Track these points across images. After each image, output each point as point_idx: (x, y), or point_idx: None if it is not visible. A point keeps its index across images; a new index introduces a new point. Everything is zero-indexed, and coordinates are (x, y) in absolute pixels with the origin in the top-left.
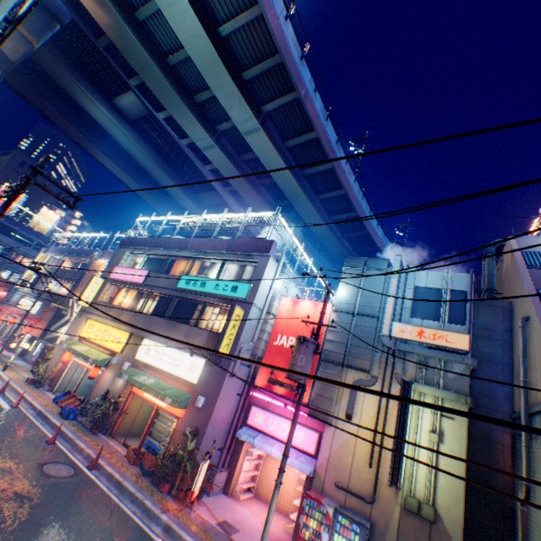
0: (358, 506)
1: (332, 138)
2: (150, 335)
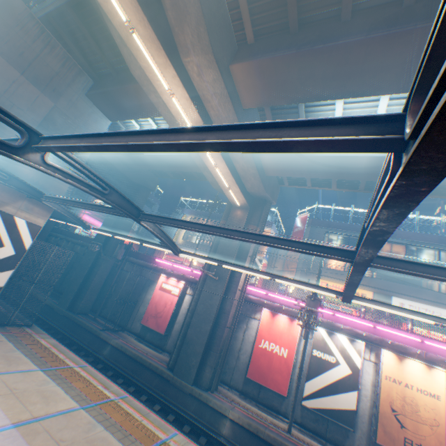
0: None
1: None
2: (397, 294)
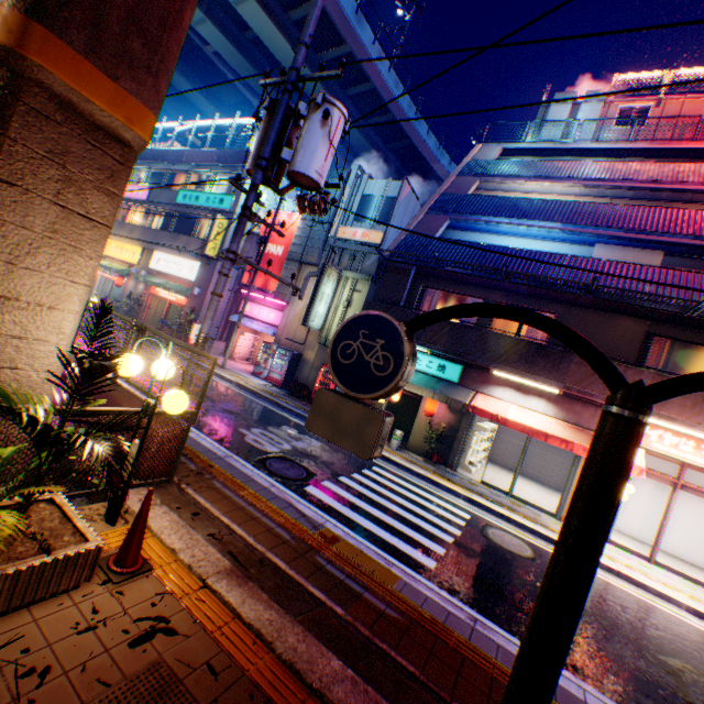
0: (298, 349)
1: (348, 6)
2: (158, 248)
